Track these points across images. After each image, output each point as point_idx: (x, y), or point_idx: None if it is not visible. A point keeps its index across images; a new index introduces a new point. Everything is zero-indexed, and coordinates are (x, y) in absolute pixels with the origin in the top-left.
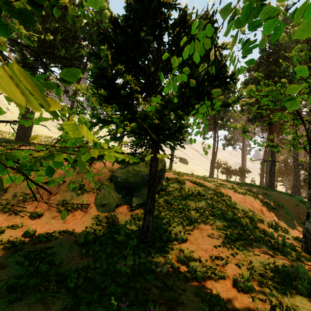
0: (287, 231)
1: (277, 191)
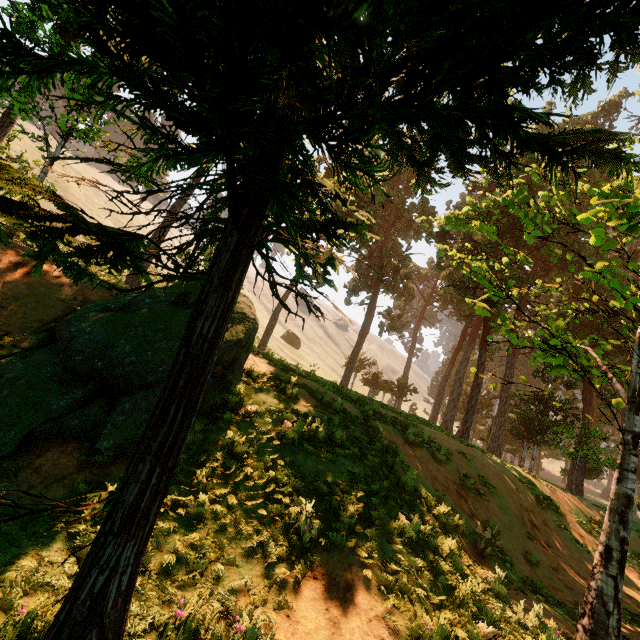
0: (511, 561)
1: (480, 449)
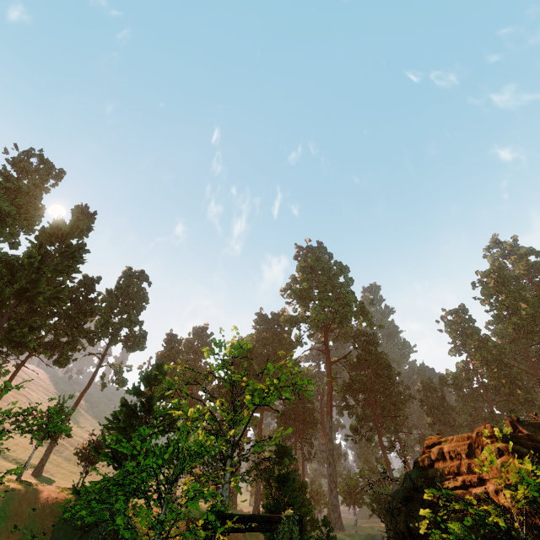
0: None
1: None
